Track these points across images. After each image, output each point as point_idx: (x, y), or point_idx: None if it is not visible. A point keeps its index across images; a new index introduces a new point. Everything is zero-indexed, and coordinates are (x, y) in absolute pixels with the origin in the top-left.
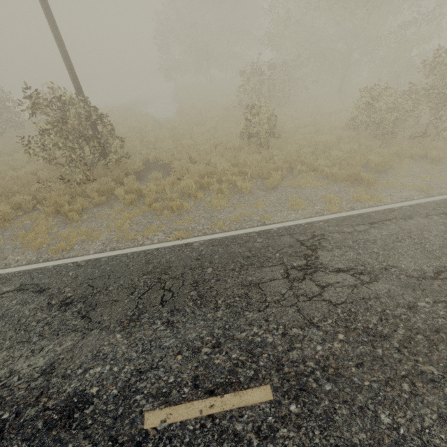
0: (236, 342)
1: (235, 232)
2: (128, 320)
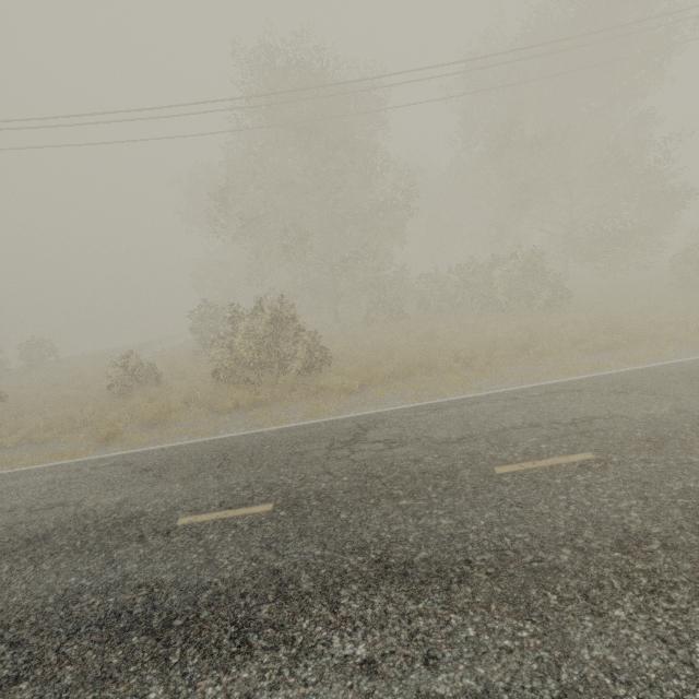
0: None
1: None
2: None
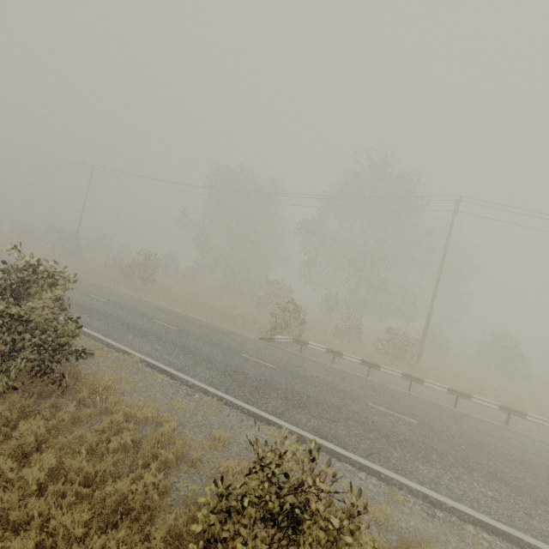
0: None
1: None
2: None
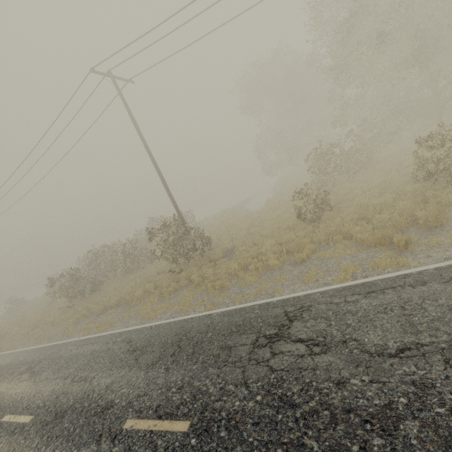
0: (191, 388)
1: (244, 304)
2: (151, 364)
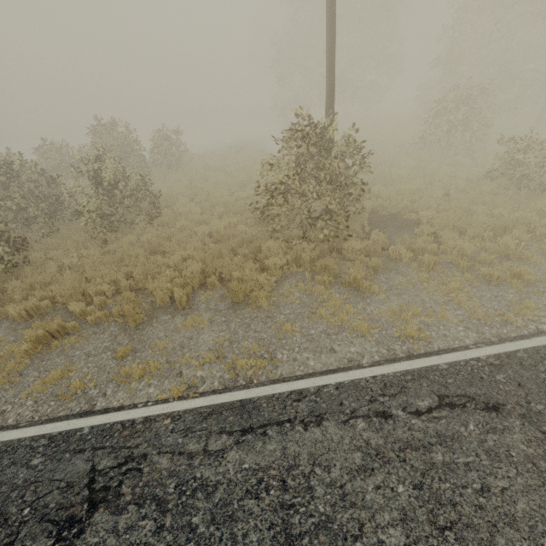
0: None
1: None
2: None
